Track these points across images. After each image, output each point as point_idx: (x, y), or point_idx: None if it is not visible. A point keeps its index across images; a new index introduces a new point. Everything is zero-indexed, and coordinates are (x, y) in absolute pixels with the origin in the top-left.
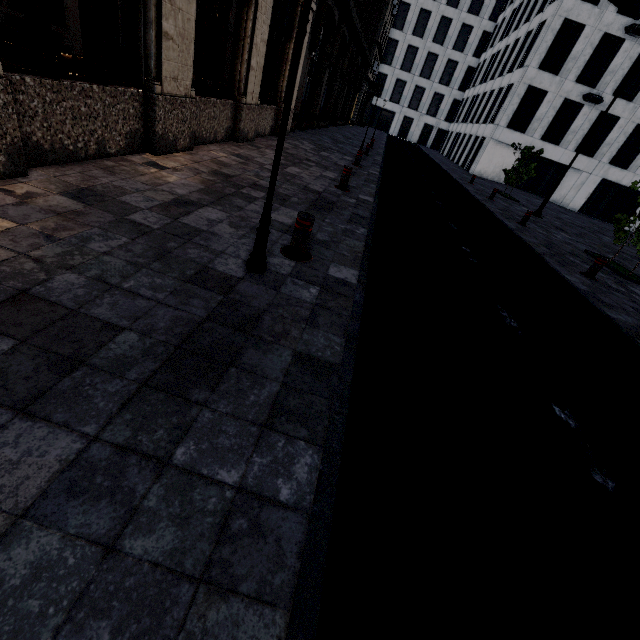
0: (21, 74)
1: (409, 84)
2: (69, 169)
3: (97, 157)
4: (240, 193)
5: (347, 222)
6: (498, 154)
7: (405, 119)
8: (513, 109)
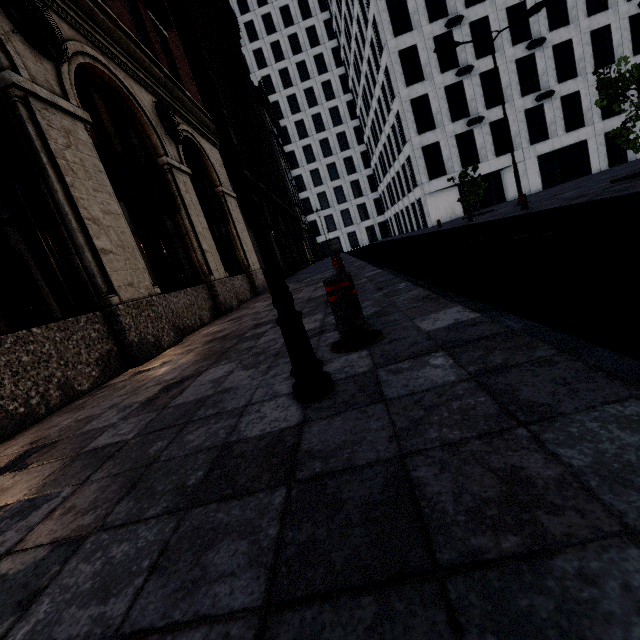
0: None
1: (335, 214)
2: (19, 437)
3: (65, 403)
4: (244, 338)
5: (378, 290)
6: (439, 200)
7: (349, 235)
8: (423, 167)
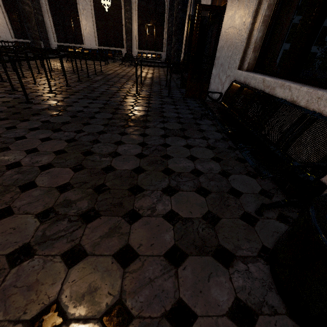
0: None
1: None
2: None
3: None
4: None
5: None
6: None
7: None
8: None
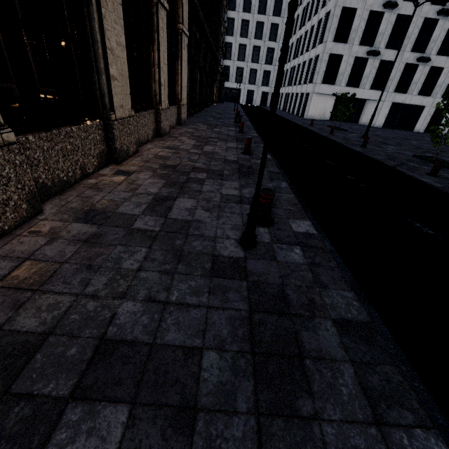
0: (23, 134)
1: (245, 69)
2: (68, 196)
3: (82, 179)
4: (190, 178)
5: (270, 180)
6: (320, 102)
7: (248, 92)
8: (323, 71)
